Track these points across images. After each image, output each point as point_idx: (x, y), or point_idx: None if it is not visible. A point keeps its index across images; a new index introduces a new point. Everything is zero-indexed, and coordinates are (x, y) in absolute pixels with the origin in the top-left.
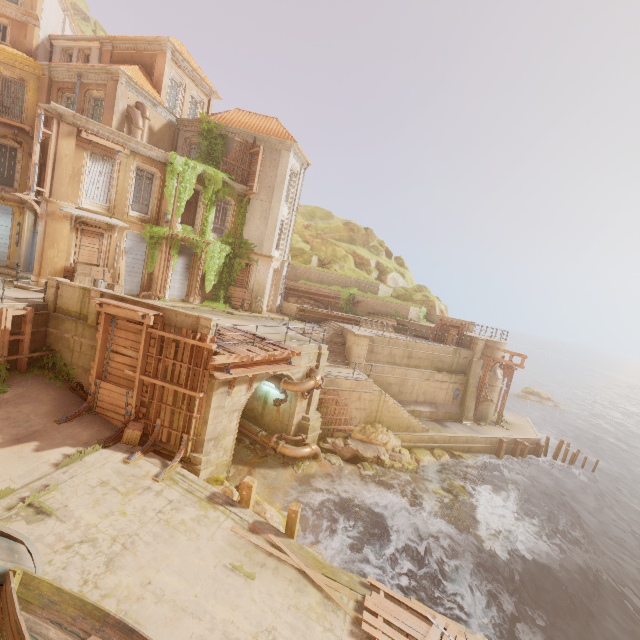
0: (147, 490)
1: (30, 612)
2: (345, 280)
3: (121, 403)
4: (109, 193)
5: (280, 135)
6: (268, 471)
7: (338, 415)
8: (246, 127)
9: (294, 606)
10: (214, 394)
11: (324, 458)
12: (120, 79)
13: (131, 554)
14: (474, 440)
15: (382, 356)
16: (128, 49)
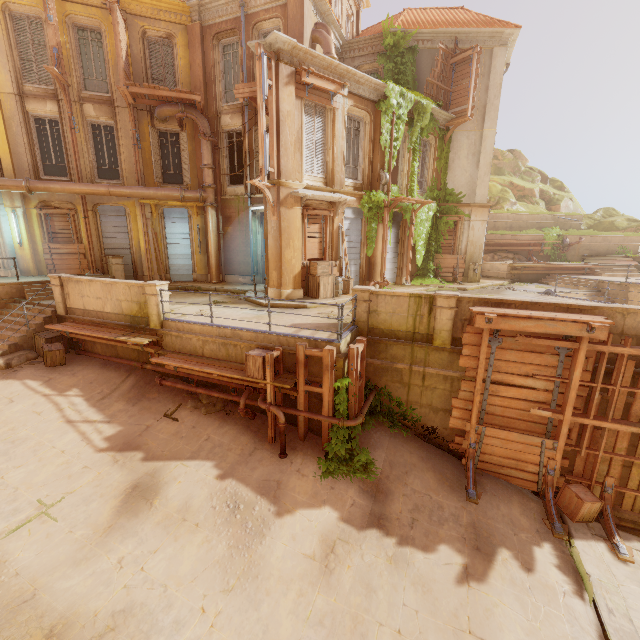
0: None
1: None
2: (539, 219)
3: (529, 457)
4: (324, 159)
5: (492, 24)
6: None
7: None
8: (443, 26)
9: None
10: None
11: None
12: None
13: None
14: None
15: None
16: None
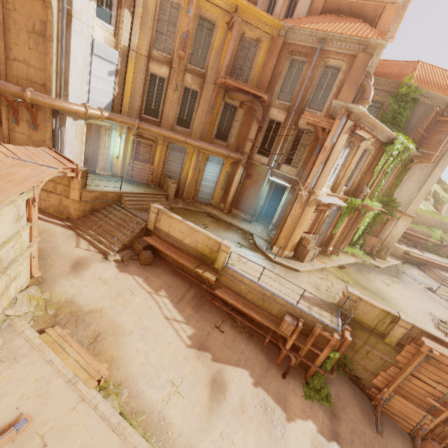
0: None
1: None
2: (432, 221)
3: (414, 417)
4: (337, 174)
5: None
6: None
7: None
8: (444, 92)
9: None
10: None
11: None
12: (373, 51)
13: None
14: None
15: None
16: None
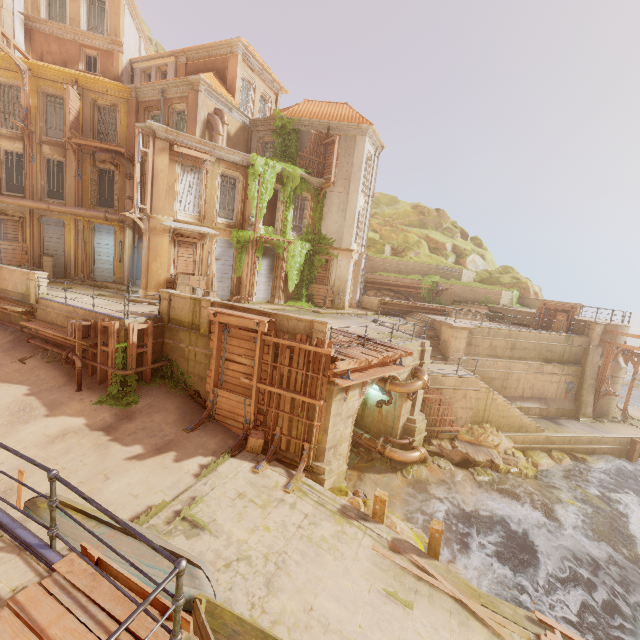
0: (281, 502)
1: None
2: (424, 268)
3: (239, 411)
4: (199, 203)
5: (354, 120)
6: (378, 476)
7: (442, 415)
8: (319, 117)
9: None
10: (333, 401)
11: (432, 462)
12: (200, 88)
13: (285, 574)
14: (599, 441)
15: (481, 349)
16: (201, 58)
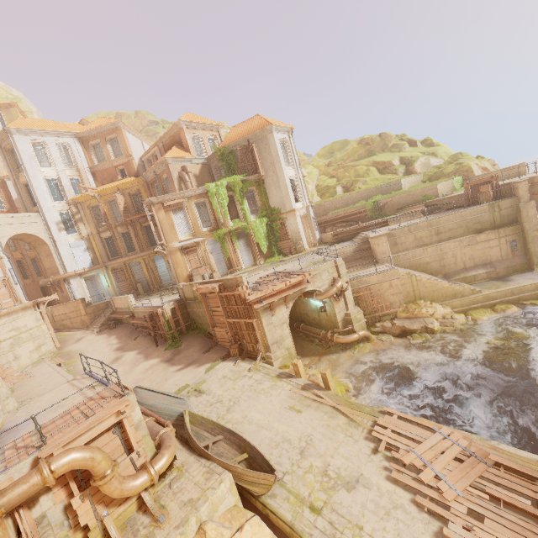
0: (245, 377)
1: (196, 426)
2: (366, 193)
3: (226, 336)
4: (189, 226)
5: (261, 126)
6: (331, 356)
7: (378, 304)
8: (240, 137)
9: (326, 425)
10: (262, 317)
11: (376, 339)
12: (168, 162)
13: (238, 405)
14: None
15: (408, 244)
16: (168, 139)
